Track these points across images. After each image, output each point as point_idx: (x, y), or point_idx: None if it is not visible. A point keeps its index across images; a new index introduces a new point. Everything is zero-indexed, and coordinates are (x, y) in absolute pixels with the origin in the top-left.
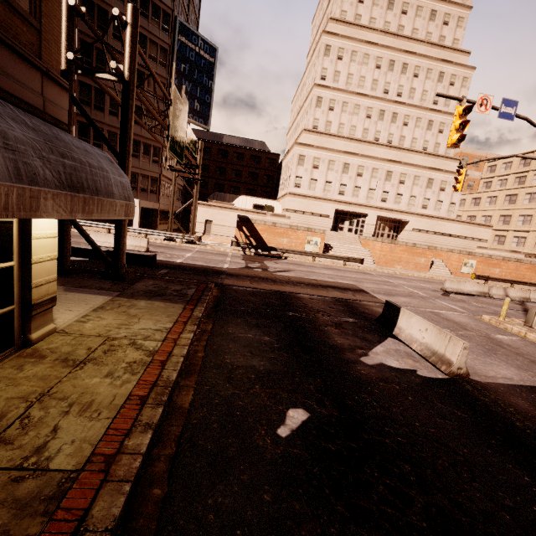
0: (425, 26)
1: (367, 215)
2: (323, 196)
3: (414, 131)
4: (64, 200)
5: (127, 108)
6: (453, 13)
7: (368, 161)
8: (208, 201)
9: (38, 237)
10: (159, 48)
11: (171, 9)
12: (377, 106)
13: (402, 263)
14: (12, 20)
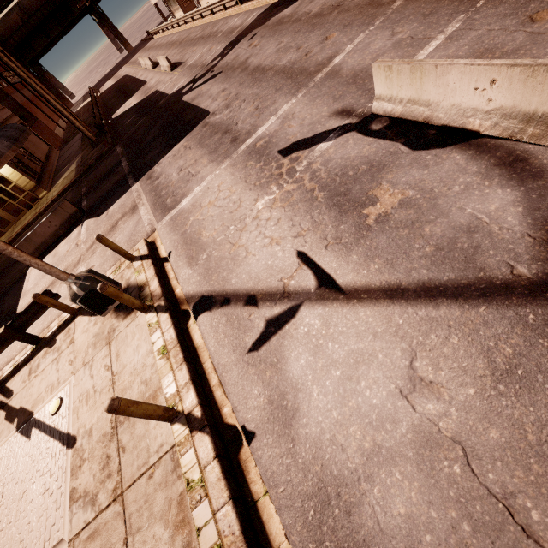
0: None
1: None
2: None
3: None
4: None
5: None
6: None
7: None
8: None
9: (10, 175)
10: None
11: None
12: None
13: None
14: None
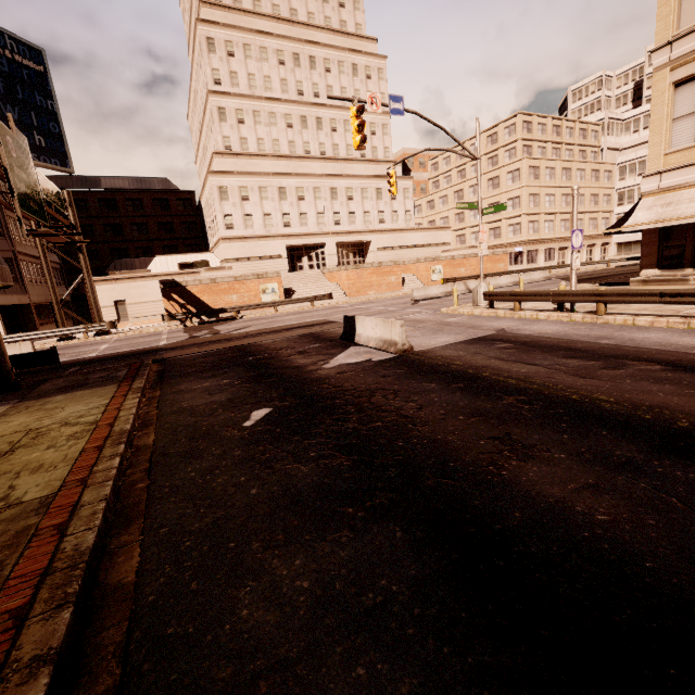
0: (320, 9)
1: (324, 245)
2: (266, 233)
3: (345, 136)
4: None
5: None
6: None
7: (305, 180)
8: (108, 275)
9: None
10: None
11: None
12: (296, 112)
13: (374, 287)
14: None
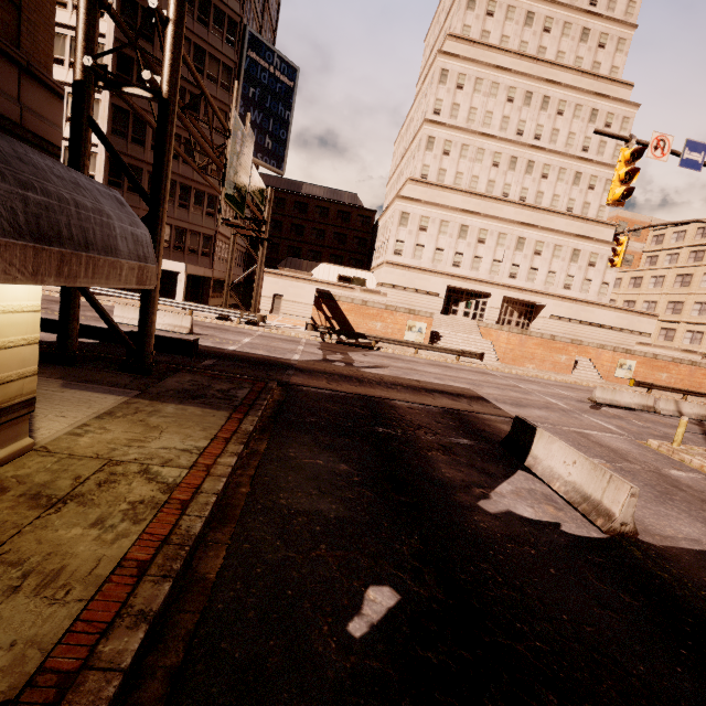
0: (573, 48)
1: (489, 295)
2: (432, 267)
3: (555, 185)
4: (20, 255)
5: (164, 136)
6: (612, 33)
7: (493, 223)
8: (278, 269)
9: (8, 310)
10: (221, 66)
11: (239, 16)
12: (507, 152)
13: (535, 361)
14: None
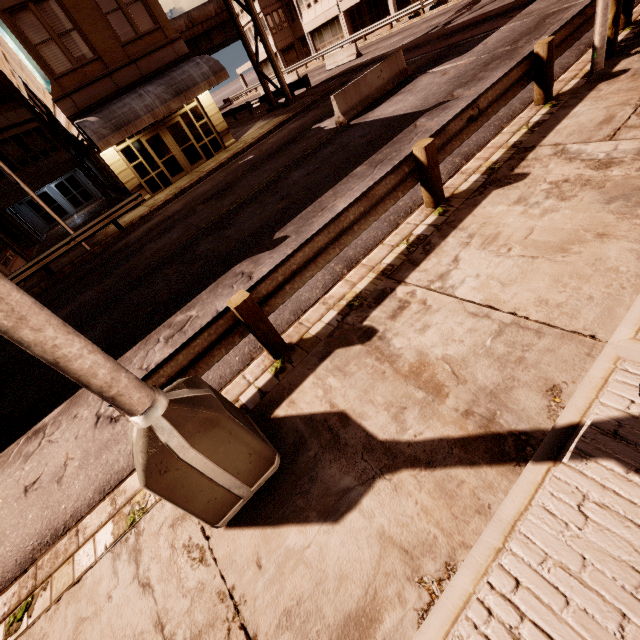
0: None
1: None
2: None
3: None
4: (177, 101)
5: None
6: None
7: None
8: None
9: (207, 107)
10: None
11: None
12: None
13: None
14: (154, 37)
